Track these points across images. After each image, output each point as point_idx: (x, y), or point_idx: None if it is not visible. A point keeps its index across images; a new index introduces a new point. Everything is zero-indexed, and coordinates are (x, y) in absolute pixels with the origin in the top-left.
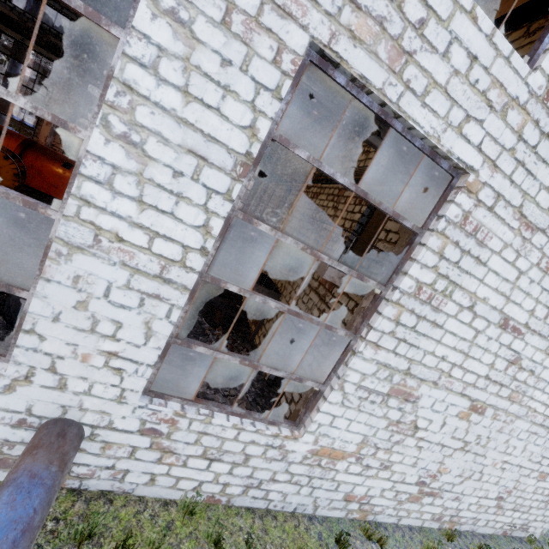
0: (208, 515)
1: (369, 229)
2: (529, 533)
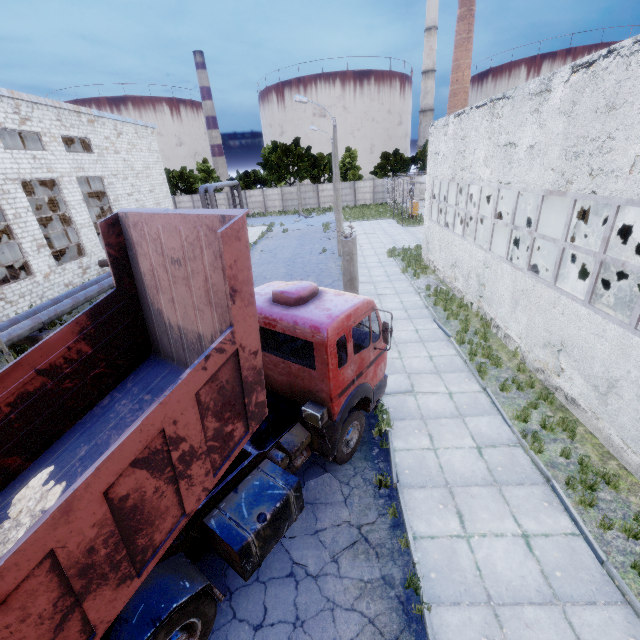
0: None
1: None
2: None
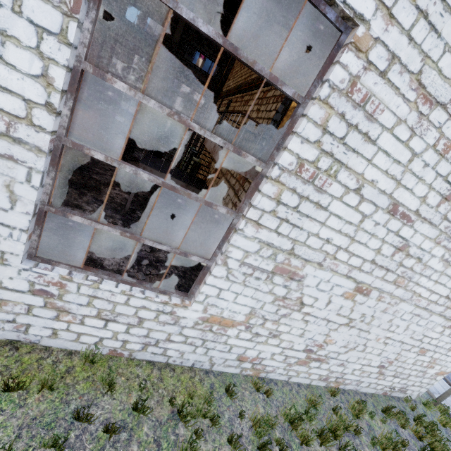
0: (109, 365)
1: (282, 126)
2: (407, 394)
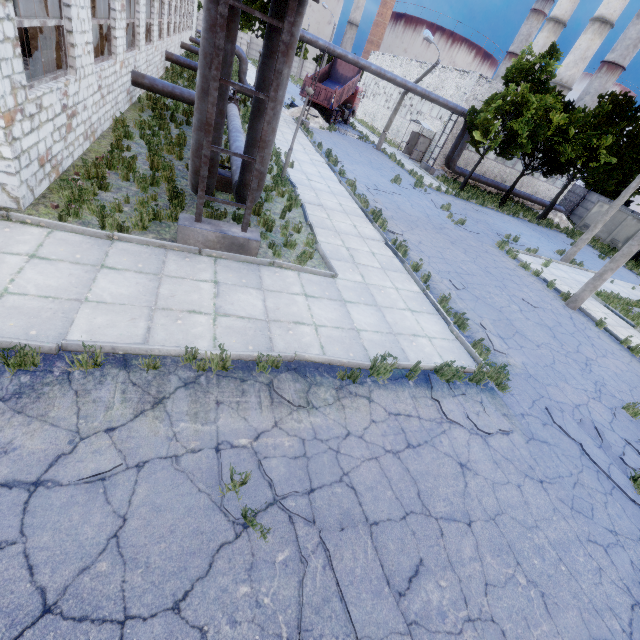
0: None
1: None
2: None
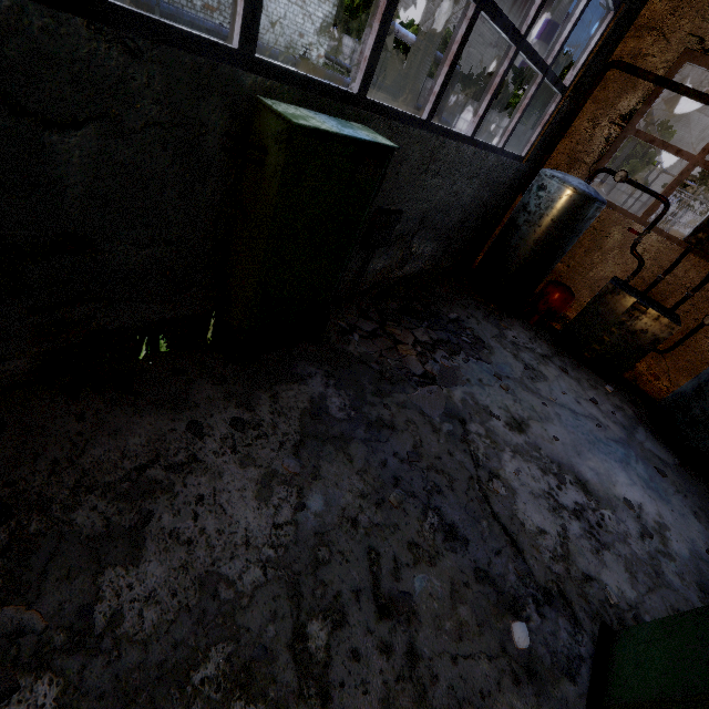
0: None
1: None
2: None
